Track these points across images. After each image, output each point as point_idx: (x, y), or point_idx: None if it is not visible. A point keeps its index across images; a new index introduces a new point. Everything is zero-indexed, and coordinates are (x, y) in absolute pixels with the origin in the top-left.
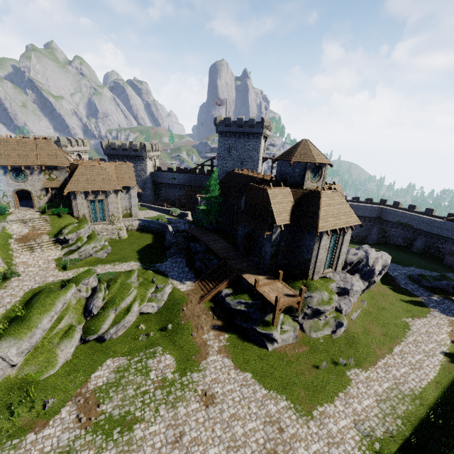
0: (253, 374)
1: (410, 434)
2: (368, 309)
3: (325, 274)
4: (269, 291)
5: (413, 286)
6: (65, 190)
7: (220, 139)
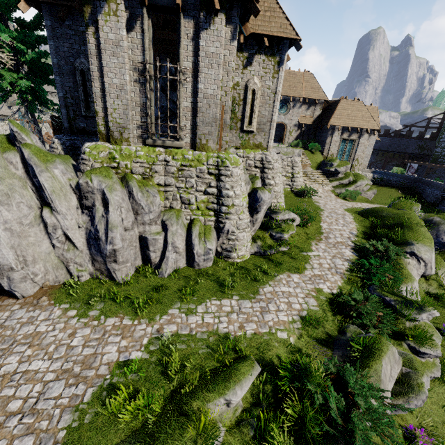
0: None
1: None
2: None
3: None
4: None
5: None
6: (329, 123)
7: None
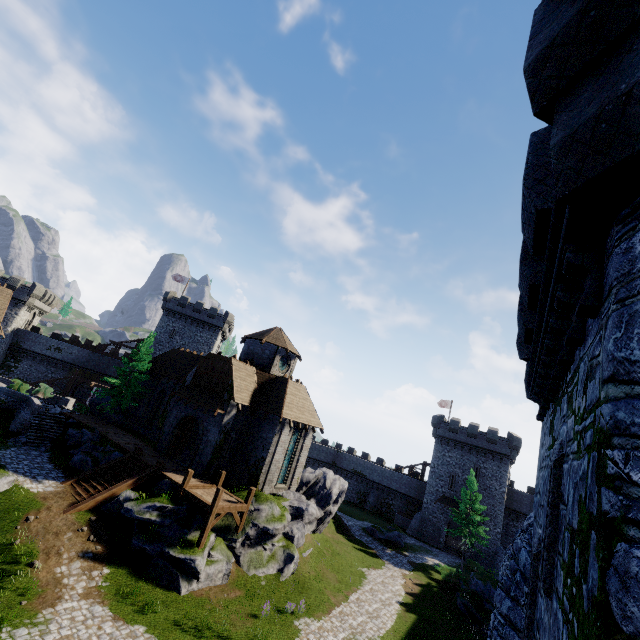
0: (149, 626)
1: None
2: (322, 550)
3: (278, 491)
4: (203, 494)
5: (368, 538)
6: None
7: (165, 318)
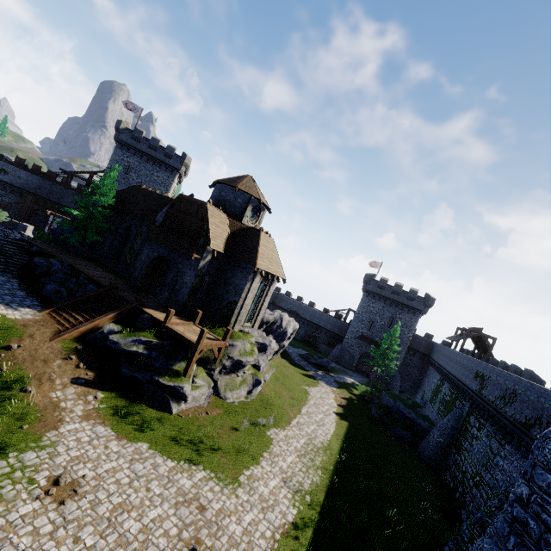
0: (151, 443)
1: (330, 481)
2: (277, 374)
3: (244, 329)
4: (184, 331)
5: (304, 363)
6: None
7: (119, 151)
